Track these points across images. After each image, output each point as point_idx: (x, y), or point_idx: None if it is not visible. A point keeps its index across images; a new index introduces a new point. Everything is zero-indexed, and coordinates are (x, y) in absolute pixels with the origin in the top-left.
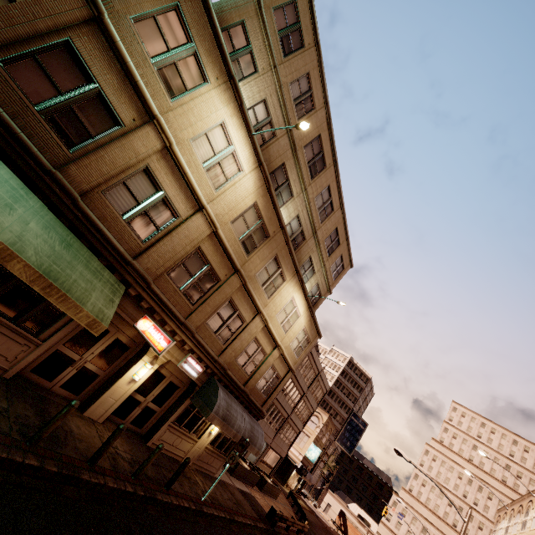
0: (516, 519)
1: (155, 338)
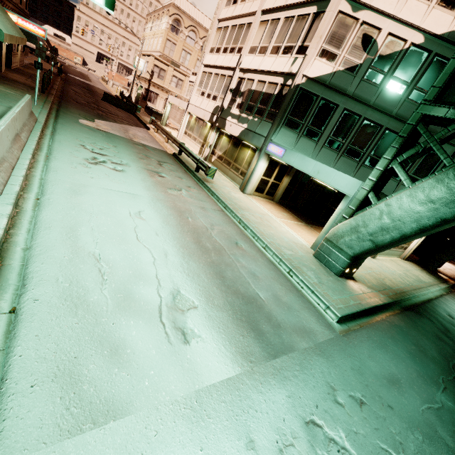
0: (156, 23)
1: (31, 28)
